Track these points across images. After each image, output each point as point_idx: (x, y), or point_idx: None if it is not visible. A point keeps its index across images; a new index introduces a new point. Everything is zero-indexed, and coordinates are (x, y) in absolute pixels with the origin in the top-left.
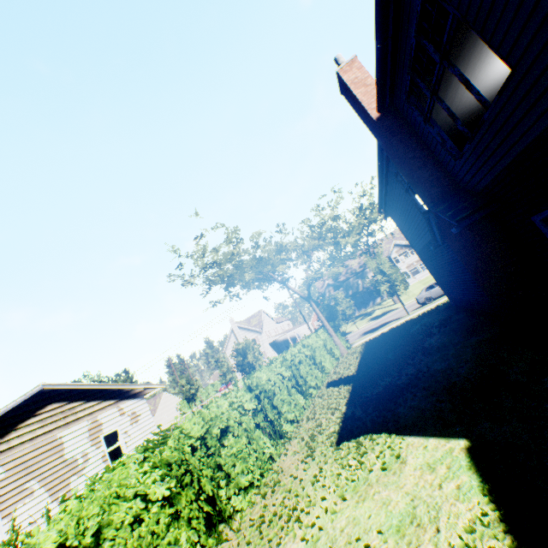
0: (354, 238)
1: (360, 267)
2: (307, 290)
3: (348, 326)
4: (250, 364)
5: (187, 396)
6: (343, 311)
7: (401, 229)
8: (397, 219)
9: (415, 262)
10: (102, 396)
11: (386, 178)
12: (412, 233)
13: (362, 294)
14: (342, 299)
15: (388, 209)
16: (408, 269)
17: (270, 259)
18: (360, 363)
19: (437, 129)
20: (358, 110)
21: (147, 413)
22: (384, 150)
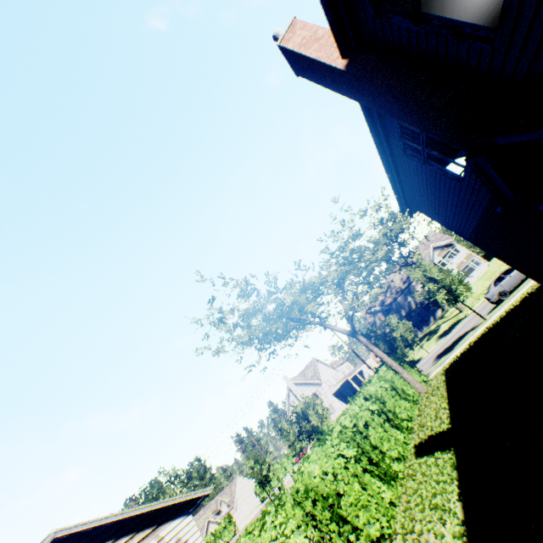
0: (383, 250)
1: (404, 283)
2: (350, 324)
3: (414, 352)
4: (315, 427)
5: (259, 479)
6: (402, 336)
7: (435, 219)
8: (426, 209)
9: (464, 259)
10: (134, 525)
11: (393, 161)
12: (452, 216)
13: (417, 312)
14: (395, 323)
15: (410, 202)
16: (460, 269)
17: (295, 301)
18: (450, 405)
19: (439, 21)
20: (320, 77)
21: (196, 536)
22: (373, 107)
